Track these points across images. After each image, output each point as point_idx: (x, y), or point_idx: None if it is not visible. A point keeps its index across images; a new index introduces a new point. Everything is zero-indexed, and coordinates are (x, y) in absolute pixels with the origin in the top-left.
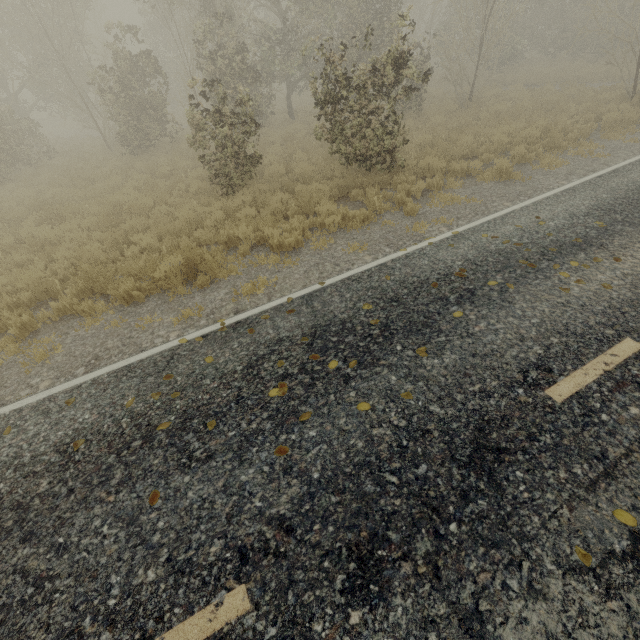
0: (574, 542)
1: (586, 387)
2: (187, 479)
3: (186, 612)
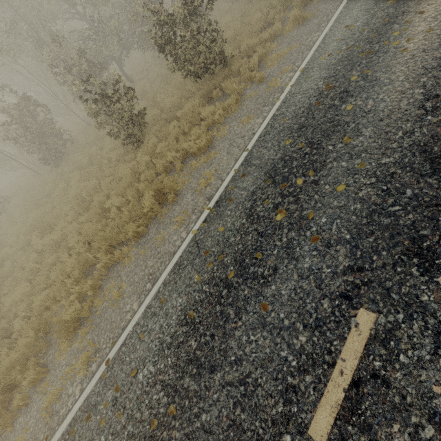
0: None
1: None
2: (273, 287)
3: (341, 340)
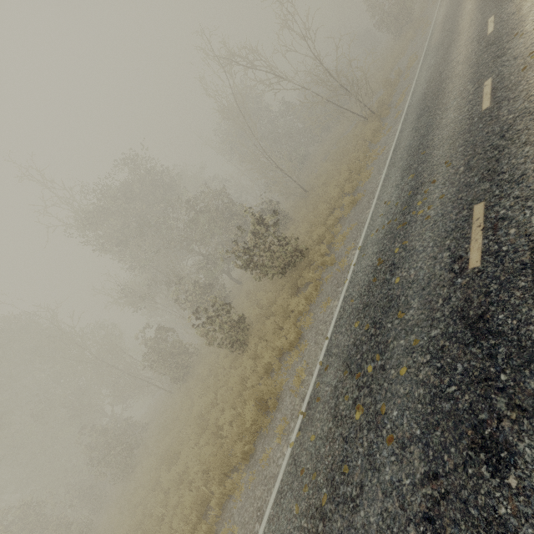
0: None
1: (482, 245)
2: (362, 513)
3: None
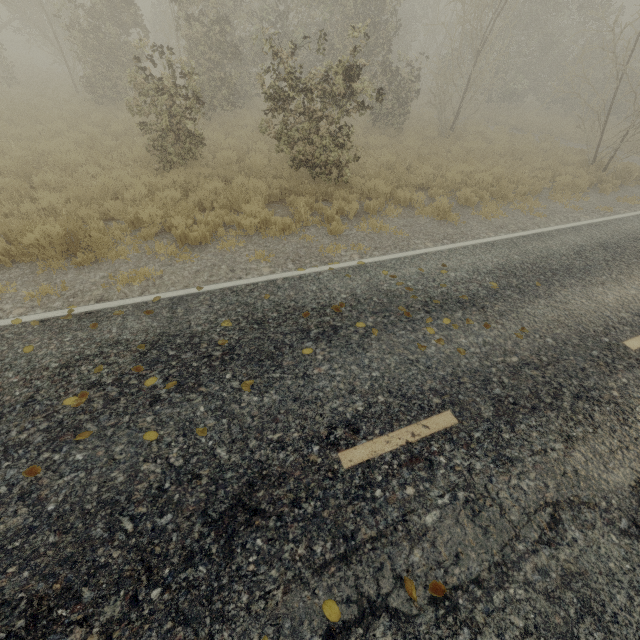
0: (267, 631)
1: (380, 456)
2: None
3: None
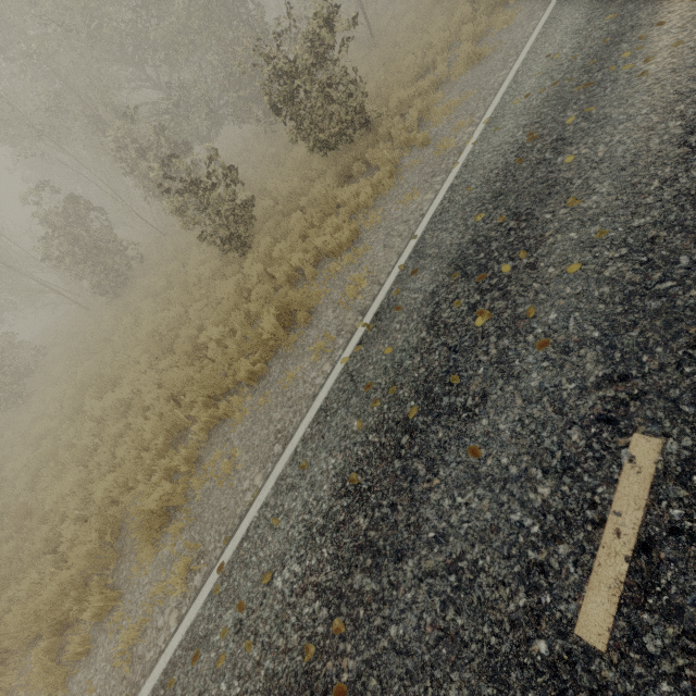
0: None
1: None
2: (485, 422)
3: (610, 485)
